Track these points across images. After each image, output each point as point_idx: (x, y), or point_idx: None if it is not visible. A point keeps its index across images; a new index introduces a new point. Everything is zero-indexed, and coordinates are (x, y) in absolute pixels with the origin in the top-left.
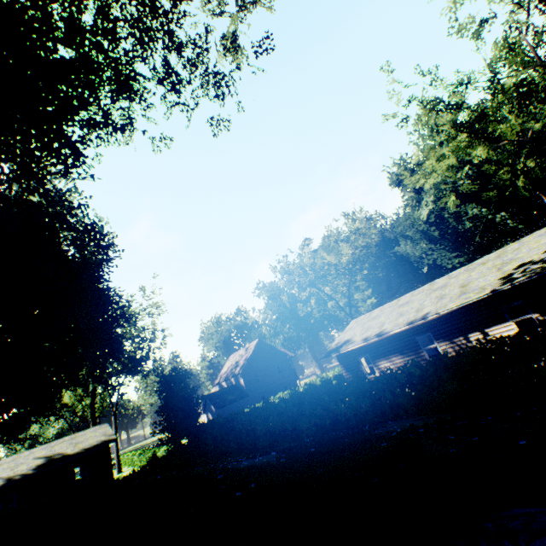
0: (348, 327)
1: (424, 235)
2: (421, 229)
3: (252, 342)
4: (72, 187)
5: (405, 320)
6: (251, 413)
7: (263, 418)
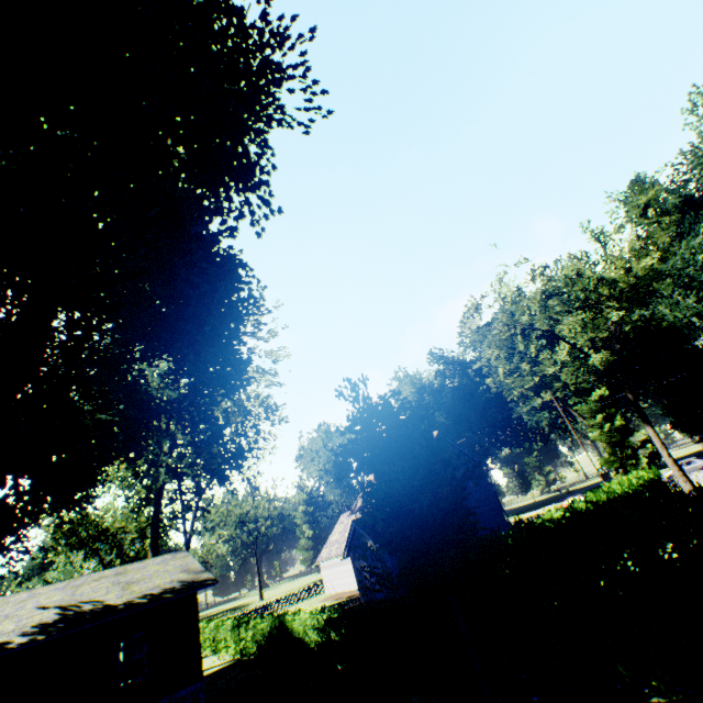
0: None
1: None
2: None
3: None
4: None
5: None
6: None
7: None
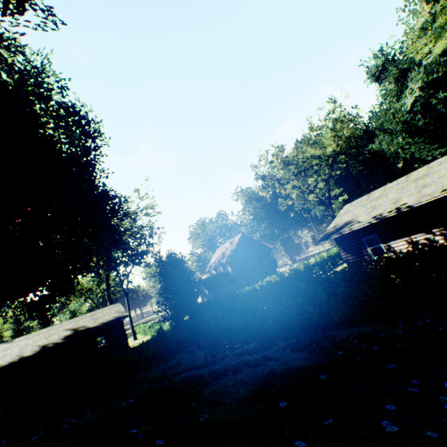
0: (342, 211)
1: (405, 127)
2: (403, 119)
3: (236, 236)
4: (46, 64)
5: (438, 189)
6: (254, 294)
7: (271, 299)
